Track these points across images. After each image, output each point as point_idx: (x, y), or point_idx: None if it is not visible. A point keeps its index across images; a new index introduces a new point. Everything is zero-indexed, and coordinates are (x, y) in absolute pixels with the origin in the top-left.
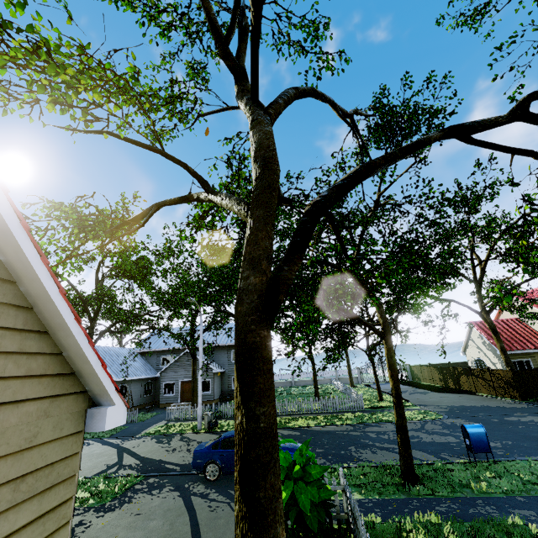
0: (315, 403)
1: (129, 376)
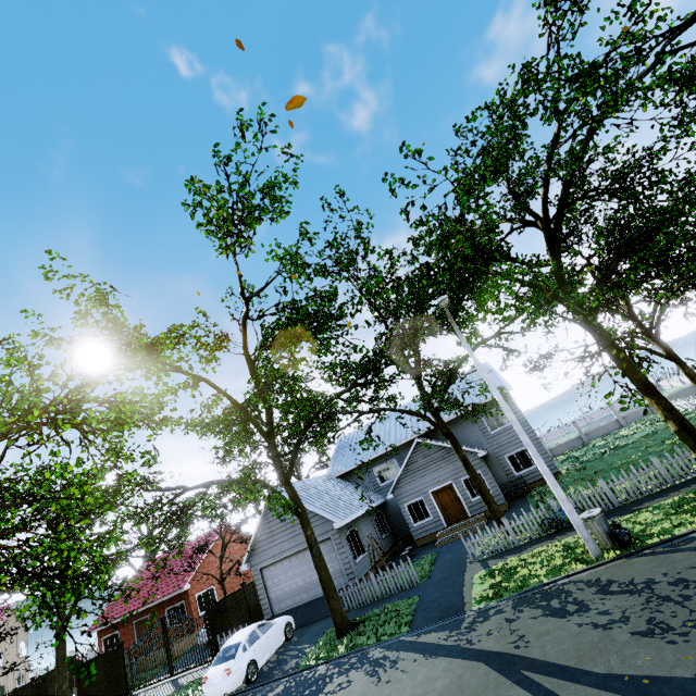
0: None
1: (352, 512)
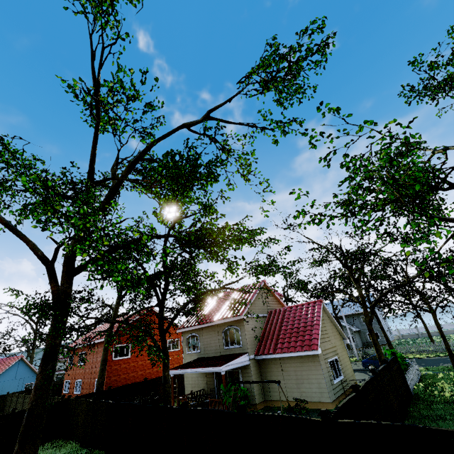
0: (431, 347)
1: None
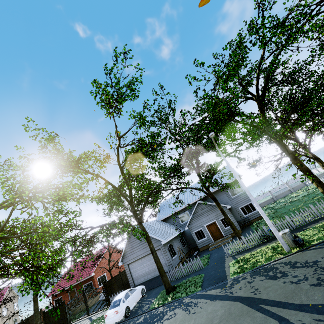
0: None
1: (169, 236)
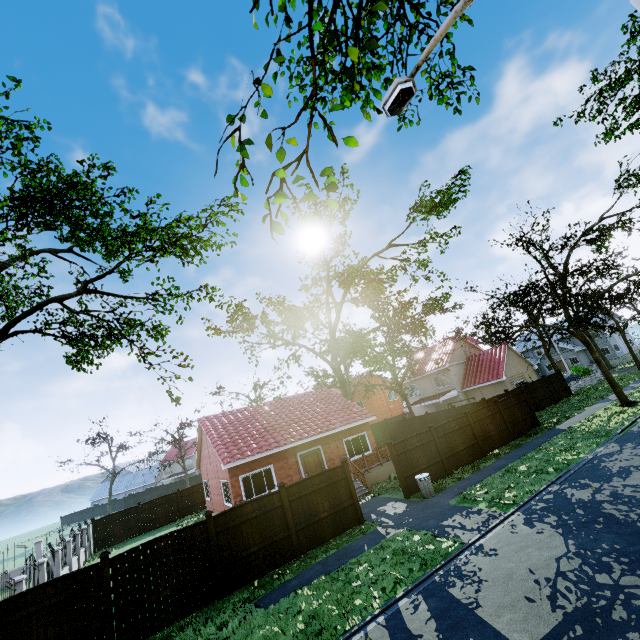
0: None
1: None
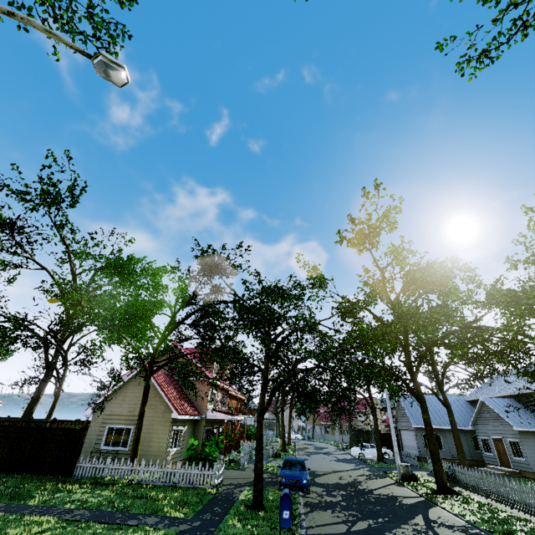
0: None
1: (433, 424)
